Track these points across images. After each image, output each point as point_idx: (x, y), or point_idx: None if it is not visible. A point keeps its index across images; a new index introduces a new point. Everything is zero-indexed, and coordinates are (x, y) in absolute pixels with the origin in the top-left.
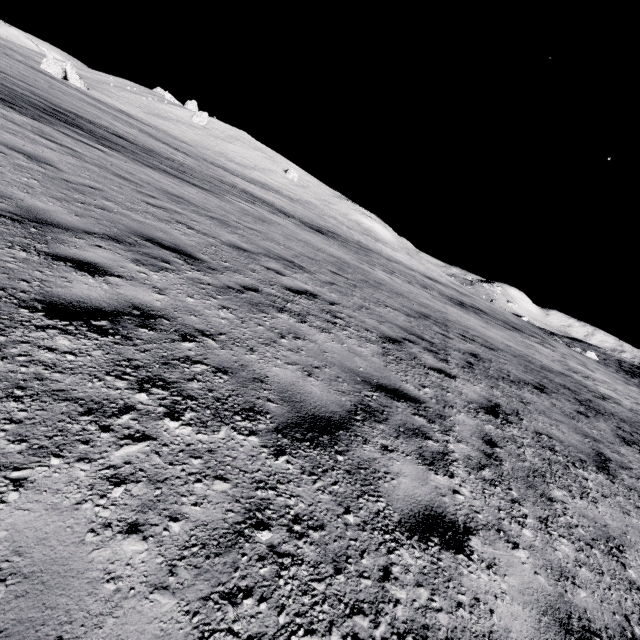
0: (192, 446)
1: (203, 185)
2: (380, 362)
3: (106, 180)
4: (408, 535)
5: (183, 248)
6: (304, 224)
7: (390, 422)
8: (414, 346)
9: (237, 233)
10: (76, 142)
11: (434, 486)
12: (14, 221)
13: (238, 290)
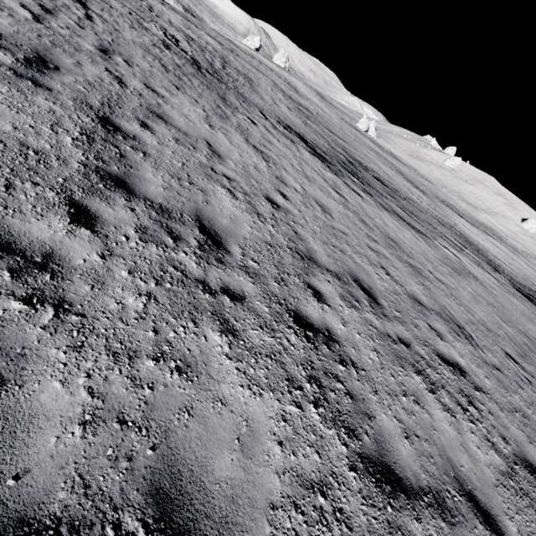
0: (315, 427)
1: (421, 227)
2: (491, 477)
3: (353, 225)
4: None
5: (373, 291)
6: (512, 283)
7: (455, 529)
8: None
9: (423, 284)
10: (350, 191)
11: None
12: (301, 258)
13: (393, 340)
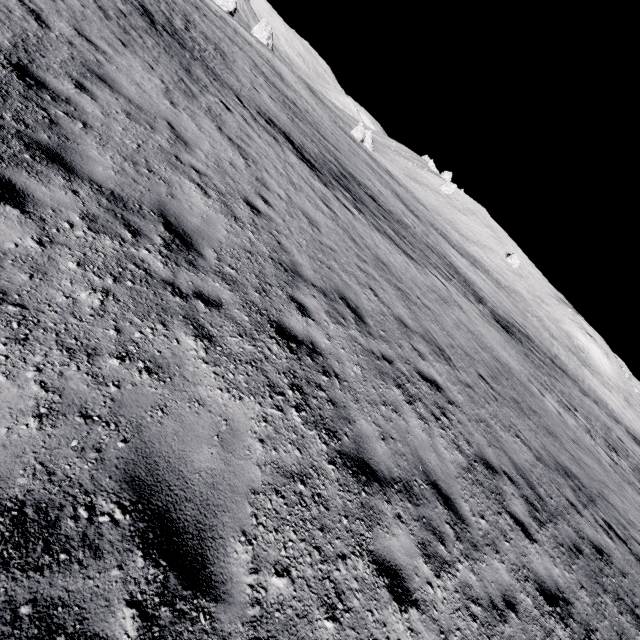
0: (297, 428)
1: (412, 253)
2: (454, 471)
3: (342, 243)
4: (371, 560)
5: (360, 311)
6: (492, 315)
7: (419, 509)
8: (511, 486)
9: (410, 308)
10: (340, 206)
11: (415, 565)
12: (285, 270)
13: (377, 357)
